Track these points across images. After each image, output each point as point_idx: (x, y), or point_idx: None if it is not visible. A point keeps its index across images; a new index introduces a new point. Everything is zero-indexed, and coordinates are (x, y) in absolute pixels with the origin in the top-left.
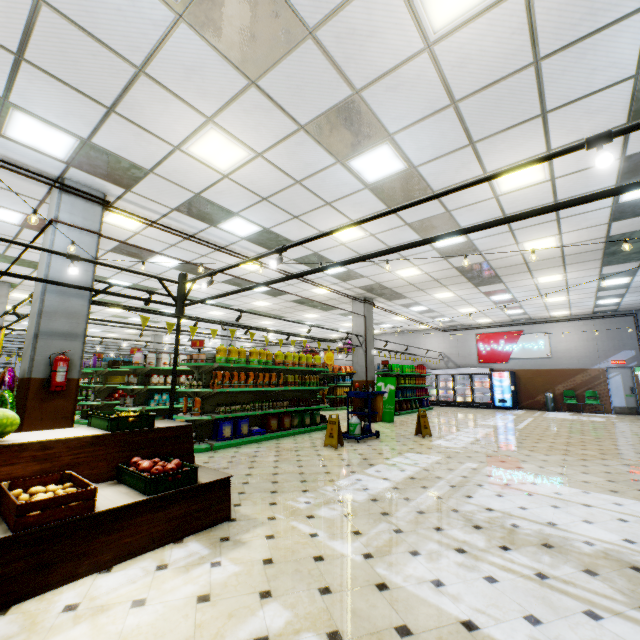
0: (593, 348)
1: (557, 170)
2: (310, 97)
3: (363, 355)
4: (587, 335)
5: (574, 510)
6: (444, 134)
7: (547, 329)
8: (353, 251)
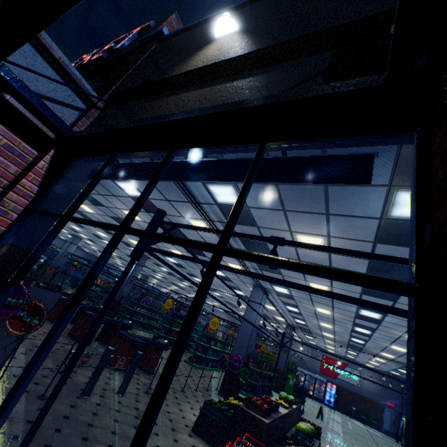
0: (380, 390)
1: None
2: (364, 323)
3: (285, 357)
4: (378, 382)
5: None
6: (388, 338)
7: (360, 369)
8: (319, 325)
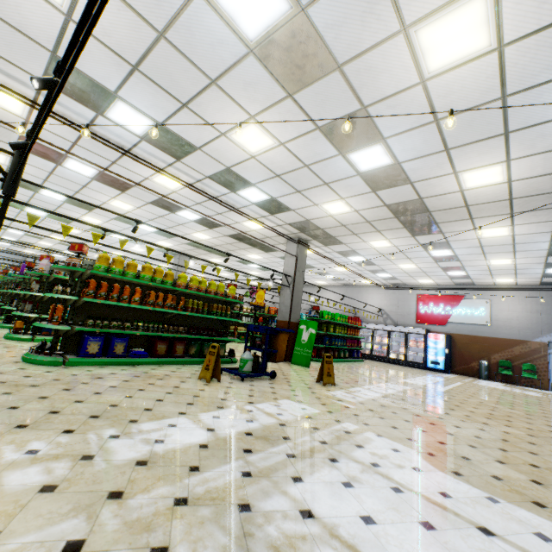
0: (536, 320)
1: (508, 26)
2: None
3: (289, 295)
4: (531, 306)
5: (459, 541)
6: None
7: (490, 296)
8: (268, 169)
